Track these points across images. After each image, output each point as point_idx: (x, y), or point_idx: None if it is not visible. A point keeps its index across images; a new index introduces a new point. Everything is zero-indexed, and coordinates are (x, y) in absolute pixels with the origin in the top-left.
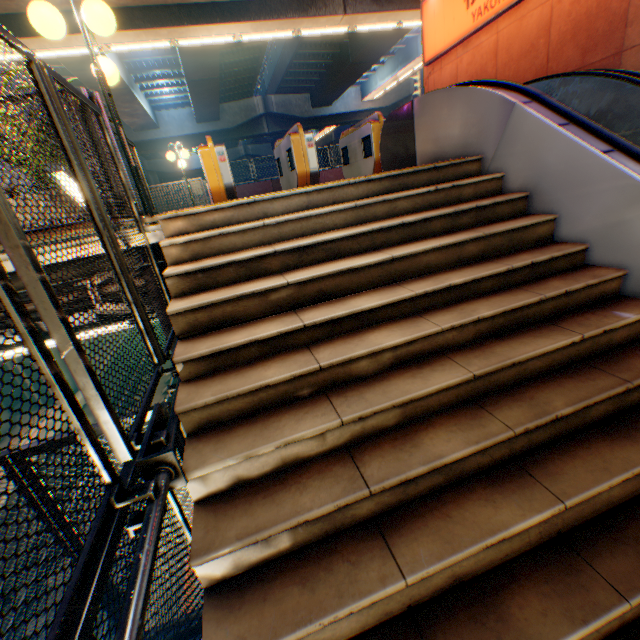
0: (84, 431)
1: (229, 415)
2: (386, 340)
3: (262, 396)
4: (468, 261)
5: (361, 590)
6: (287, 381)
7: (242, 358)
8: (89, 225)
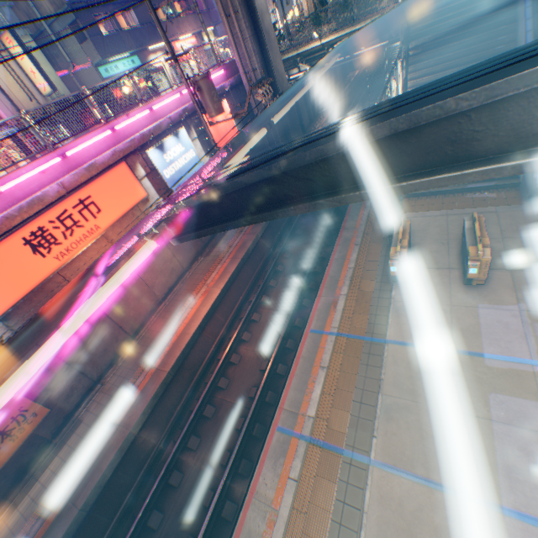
0: (402, 33)
1: (415, 40)
2: (446, 23)
3: (421, 36)
4: (481, 2)
5: (426, 53)
6: (426, 33)
7: (420, 31)
8: (392, 7)
